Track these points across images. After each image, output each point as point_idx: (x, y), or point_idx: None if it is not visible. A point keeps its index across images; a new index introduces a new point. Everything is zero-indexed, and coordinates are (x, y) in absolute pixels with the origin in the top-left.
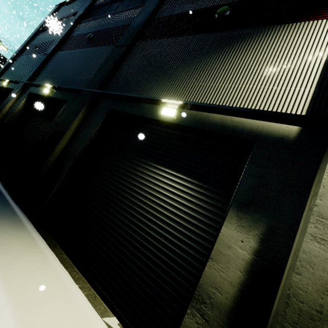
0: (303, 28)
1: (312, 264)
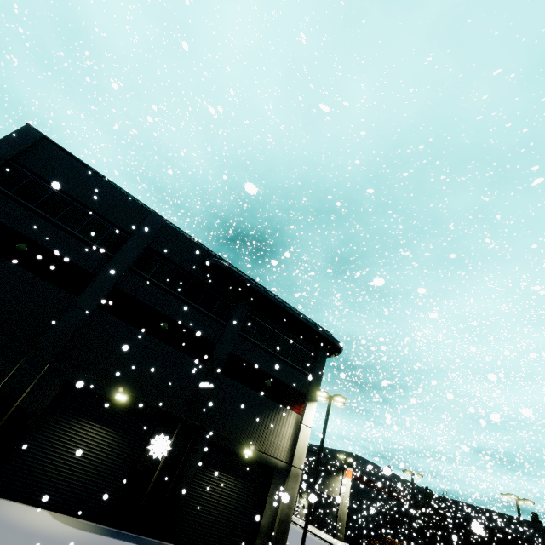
0: (289, 413)
1: (284, 510)
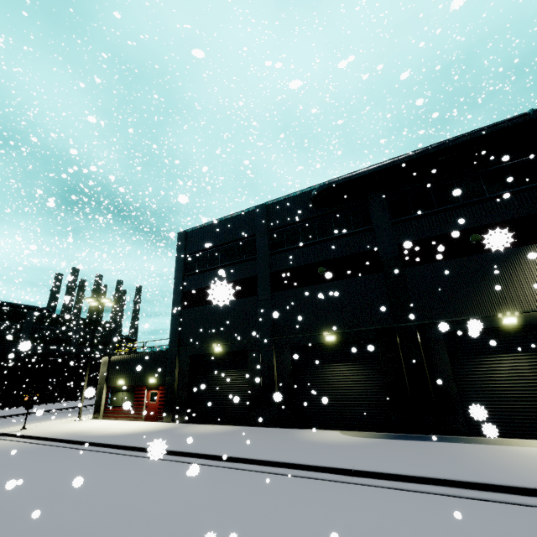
0: None
1: None
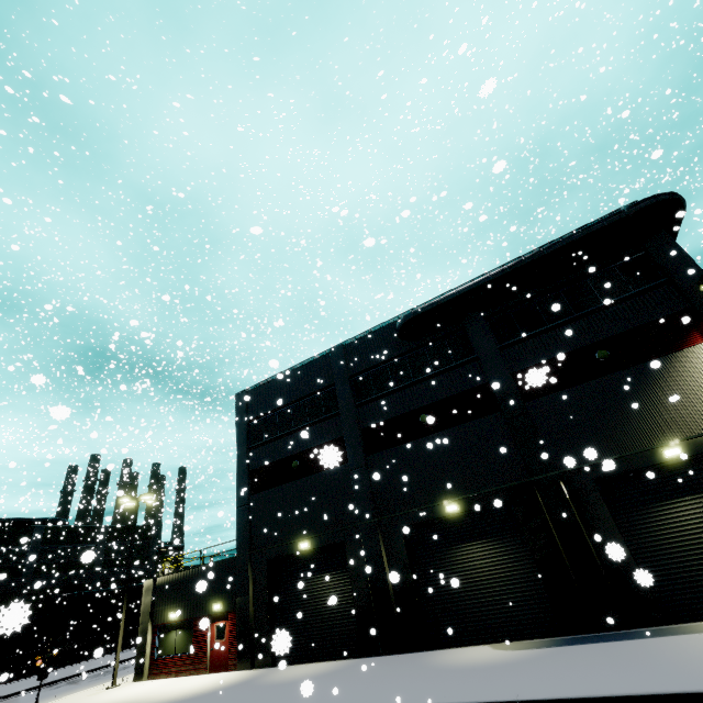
0: (690, 354)
1: None
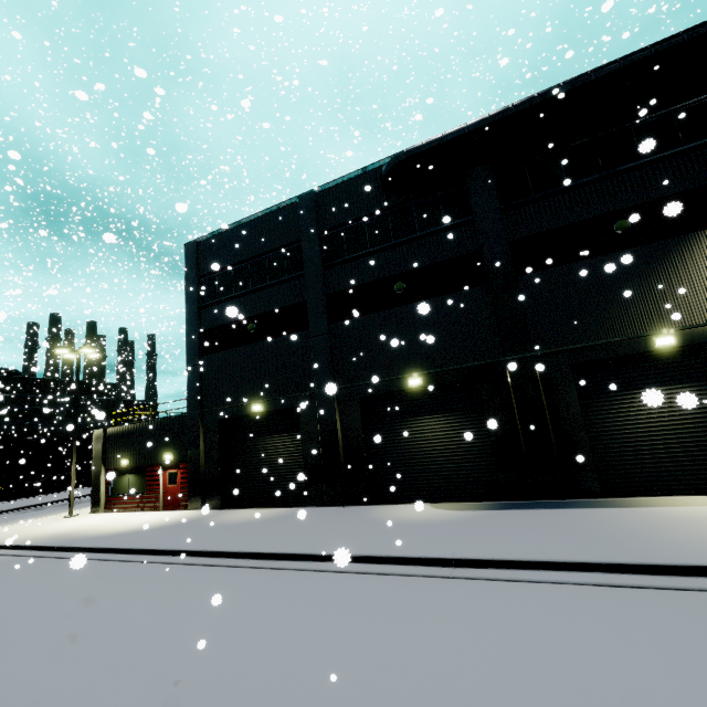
0: None
1: None
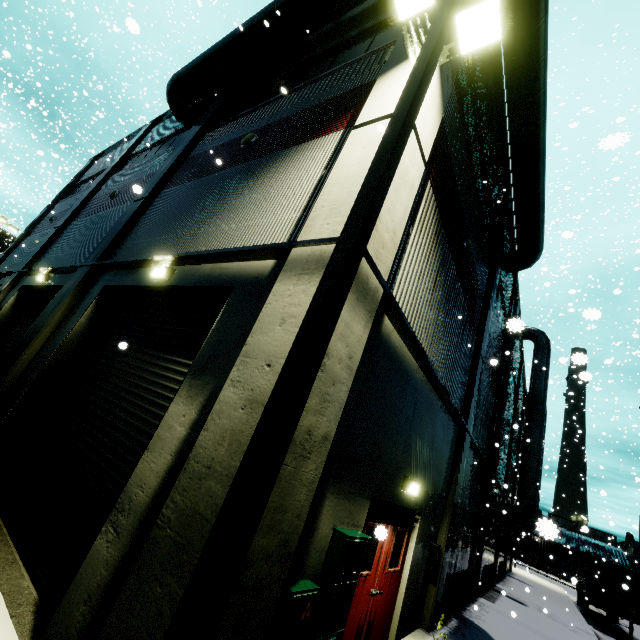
0: (311, 147)
1: (221, 413)
